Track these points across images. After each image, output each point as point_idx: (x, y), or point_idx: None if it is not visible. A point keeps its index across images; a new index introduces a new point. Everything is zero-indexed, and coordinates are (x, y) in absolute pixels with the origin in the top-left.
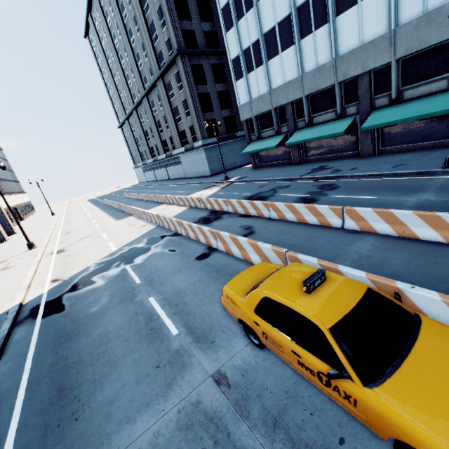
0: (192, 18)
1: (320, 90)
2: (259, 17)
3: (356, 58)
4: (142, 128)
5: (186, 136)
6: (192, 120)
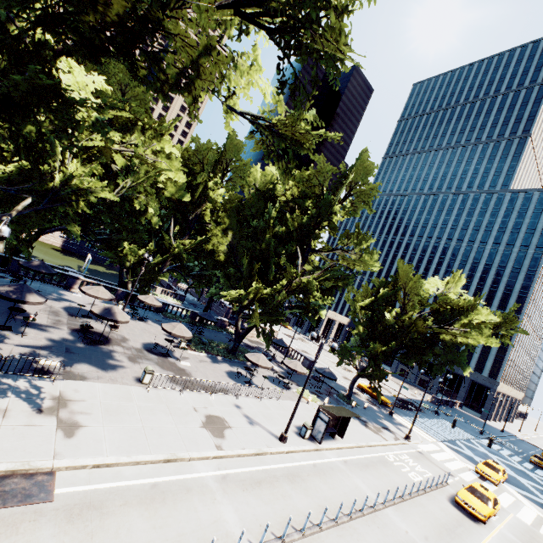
0: None
1: None
2: None
3: None
4: None
5: None
6: None
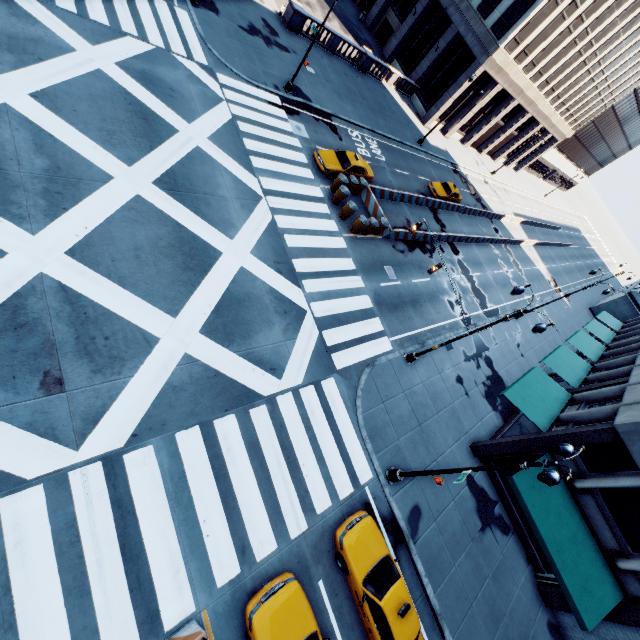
0: None
1: None
2: None
3: None
4: None
5: None
6: None
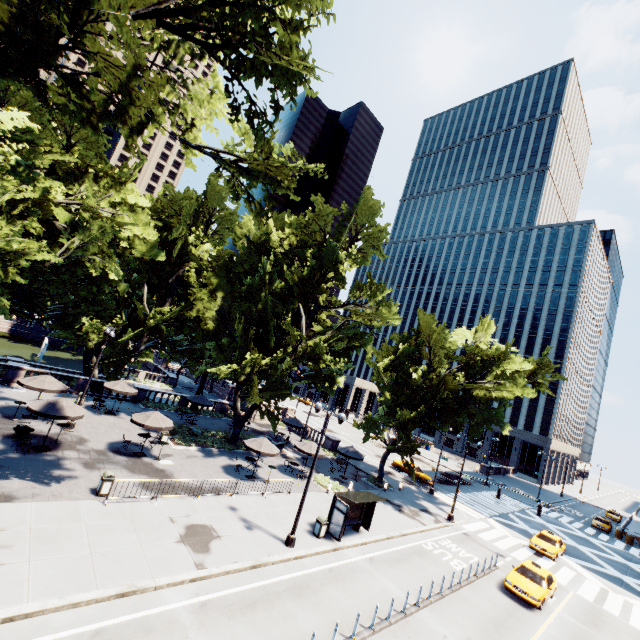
0: None
1: None
2: None
3: None
4: None
5: None
6: None
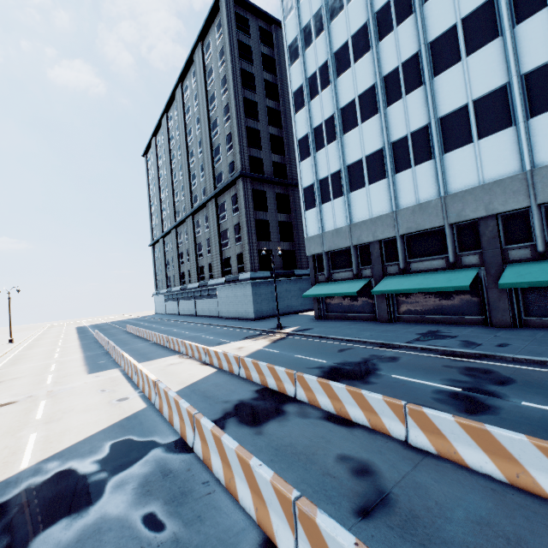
0: (262, 148)
1: (422, 230)
2: (343, 150)
3: (476, 198)
4: (177, 249)
5: (230, 264)
6: (242, 246)
